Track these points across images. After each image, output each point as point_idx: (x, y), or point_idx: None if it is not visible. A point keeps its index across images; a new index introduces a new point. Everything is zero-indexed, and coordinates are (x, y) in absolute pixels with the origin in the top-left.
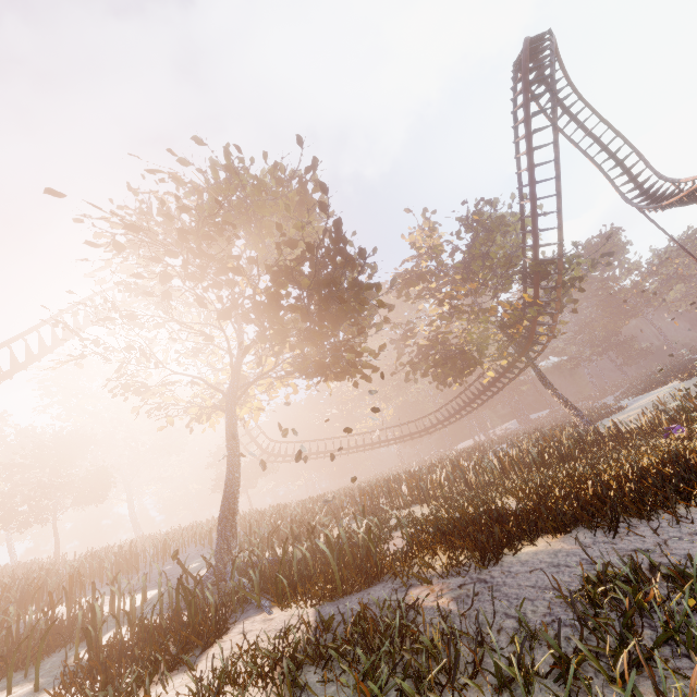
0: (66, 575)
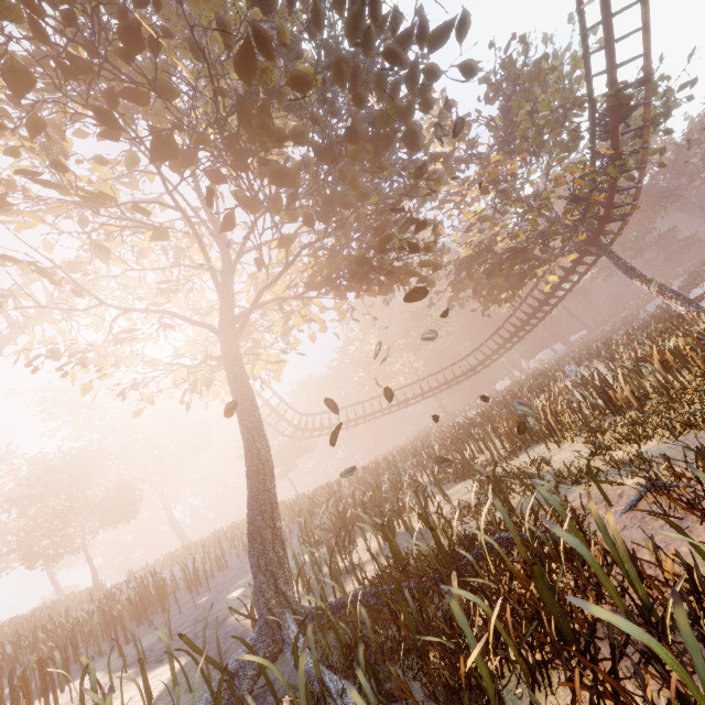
0: (85, 622)
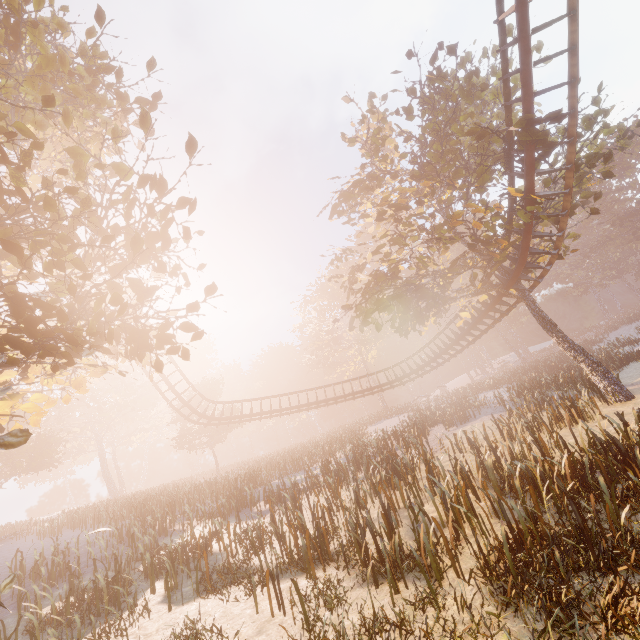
0: None
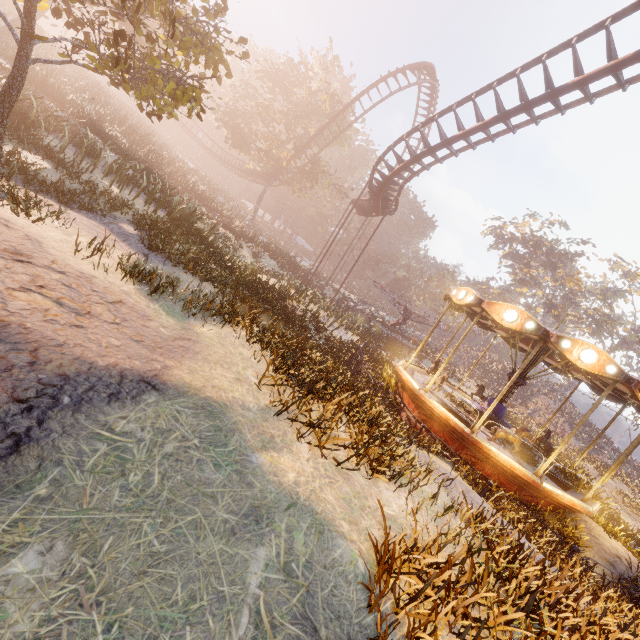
0: None
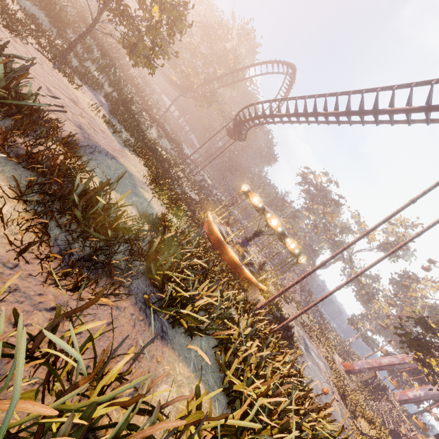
0: None
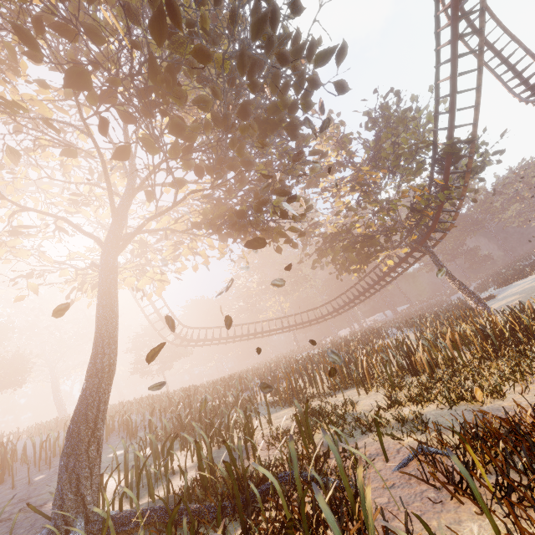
0: None
